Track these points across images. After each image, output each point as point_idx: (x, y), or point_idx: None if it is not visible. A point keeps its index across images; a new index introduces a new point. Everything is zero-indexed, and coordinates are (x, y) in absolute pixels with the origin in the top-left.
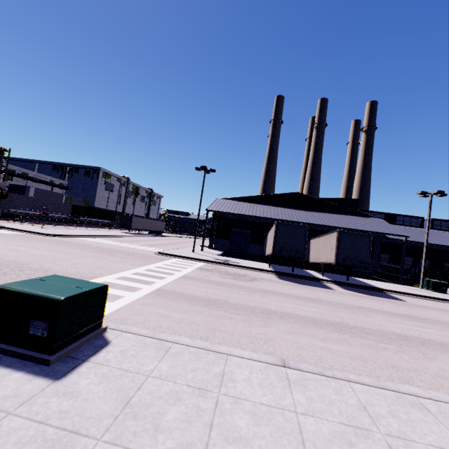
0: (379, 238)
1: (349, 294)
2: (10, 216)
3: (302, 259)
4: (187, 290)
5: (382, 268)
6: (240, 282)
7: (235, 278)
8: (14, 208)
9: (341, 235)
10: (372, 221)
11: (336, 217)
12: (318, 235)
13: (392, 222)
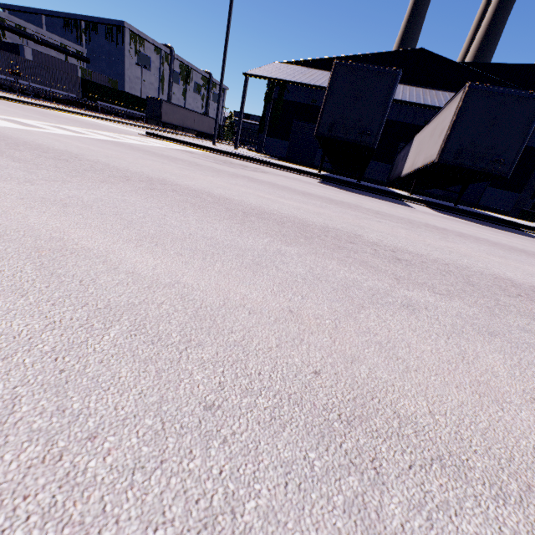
0: None
1: (441, 216)
2: None
3: (393, 177)
4: (29, 136)
5: (534, 205)
6: (216, 165)
7: (218, 163)
8: None
9: (471, 96)
10: None
11: None
12: None
13: None
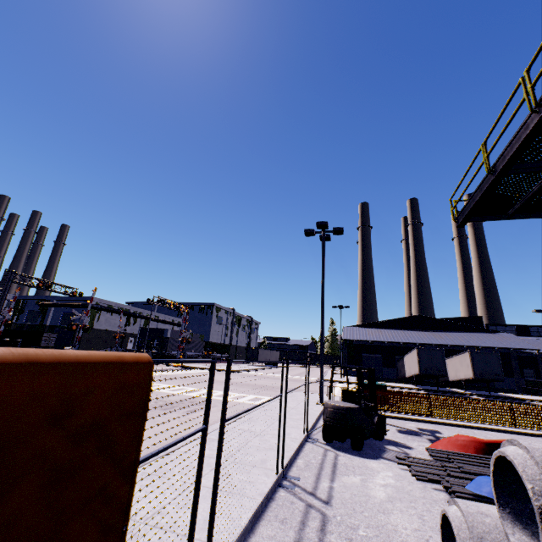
0: (514, 352)
1: None
2: (171, 357)
3: (440, 380)
4: None
5: (526, 383)
6: None
7: None
8: (174, 350)
9: (472, 354)
10: (501, 336)
11: (463, 336)
12: (450, 354)
13: (526, 334)
